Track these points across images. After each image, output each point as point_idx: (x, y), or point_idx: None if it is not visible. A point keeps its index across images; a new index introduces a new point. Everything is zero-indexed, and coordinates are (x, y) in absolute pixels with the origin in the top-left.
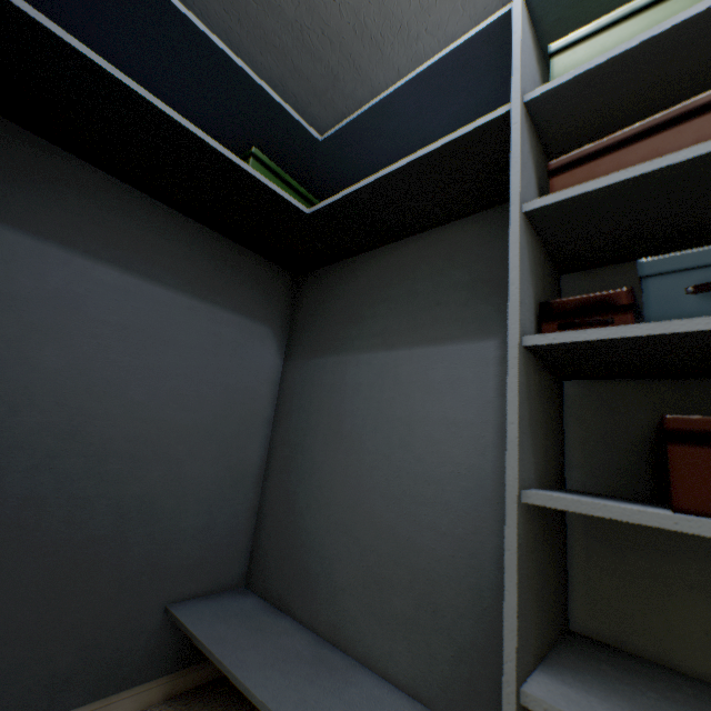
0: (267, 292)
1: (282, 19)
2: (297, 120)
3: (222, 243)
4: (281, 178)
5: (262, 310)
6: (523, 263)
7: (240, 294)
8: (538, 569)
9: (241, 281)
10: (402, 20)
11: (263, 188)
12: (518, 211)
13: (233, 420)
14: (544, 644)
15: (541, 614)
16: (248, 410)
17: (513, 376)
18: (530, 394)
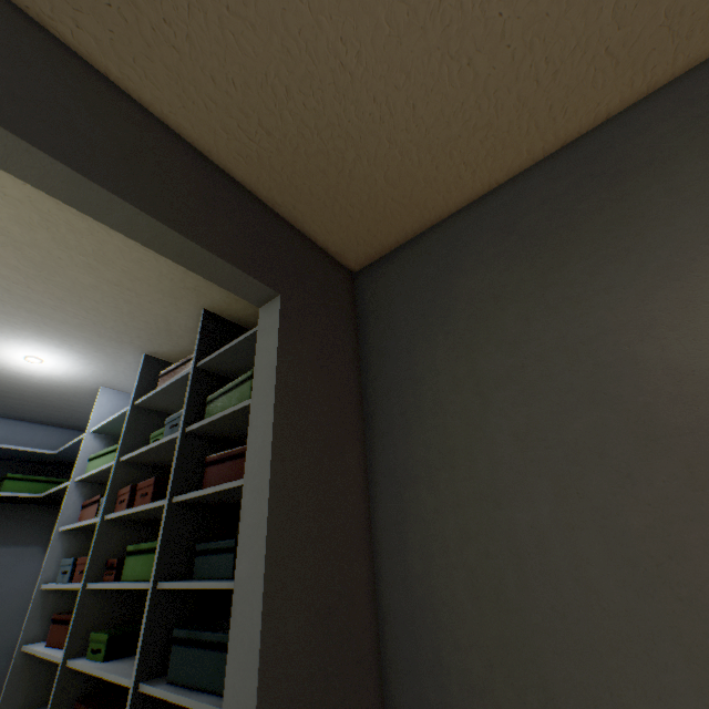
0: (41, 525)
1: (33, 406)
2: (38, 451)
3: (8, 507)
4: (29, 479)
5: (36, 537)
6: (55, 552)
7: (19, 533)
8: (37, 673)
9: (20, 525)
10: (87, 403)
11: (9, 495)
12: (55, 532)
13: (4, 614)
14: (37, 703)
15: (36, 691)
16: (17, 604)
17: (33, 601)
18: (48, 604)
